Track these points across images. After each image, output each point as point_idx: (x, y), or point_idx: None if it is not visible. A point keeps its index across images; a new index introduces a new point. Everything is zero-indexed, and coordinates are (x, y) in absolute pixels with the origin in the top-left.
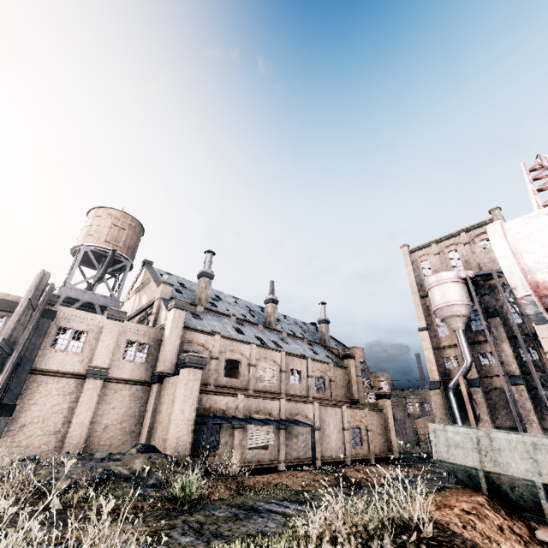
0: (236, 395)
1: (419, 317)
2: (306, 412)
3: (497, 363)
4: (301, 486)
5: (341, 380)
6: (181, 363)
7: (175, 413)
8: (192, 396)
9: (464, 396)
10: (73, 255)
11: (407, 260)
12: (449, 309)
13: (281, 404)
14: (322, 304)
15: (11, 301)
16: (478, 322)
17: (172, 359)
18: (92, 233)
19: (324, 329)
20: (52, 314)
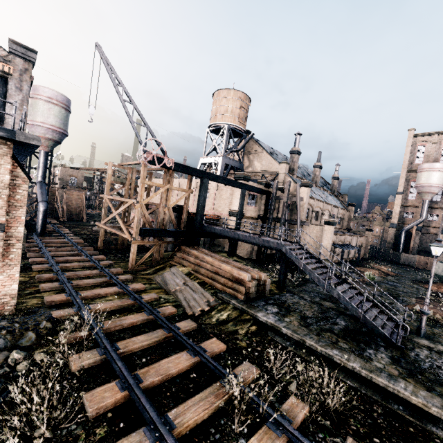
0: (336, 235)
1: (400, 185)
2: (349, 240)
3: (441, 223)
4: (377, 275)
5: (346, 218)
6: (326, 223)
7: (325, 244)
8: (331, 237)
9: (412, 236)
10: (211, 127)
11: (409, 142)
12: (429, 188)
13: (345, 237)
14: (338, 166)
15: (261, 189)
16: (438, 196)
17: (305, 214)
18: (230, 113)
19: (335, 183)
20: (270, 194)
